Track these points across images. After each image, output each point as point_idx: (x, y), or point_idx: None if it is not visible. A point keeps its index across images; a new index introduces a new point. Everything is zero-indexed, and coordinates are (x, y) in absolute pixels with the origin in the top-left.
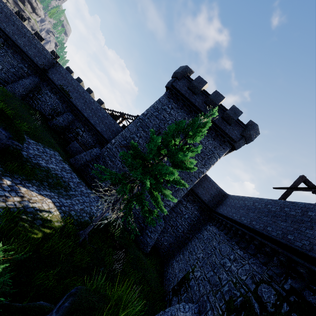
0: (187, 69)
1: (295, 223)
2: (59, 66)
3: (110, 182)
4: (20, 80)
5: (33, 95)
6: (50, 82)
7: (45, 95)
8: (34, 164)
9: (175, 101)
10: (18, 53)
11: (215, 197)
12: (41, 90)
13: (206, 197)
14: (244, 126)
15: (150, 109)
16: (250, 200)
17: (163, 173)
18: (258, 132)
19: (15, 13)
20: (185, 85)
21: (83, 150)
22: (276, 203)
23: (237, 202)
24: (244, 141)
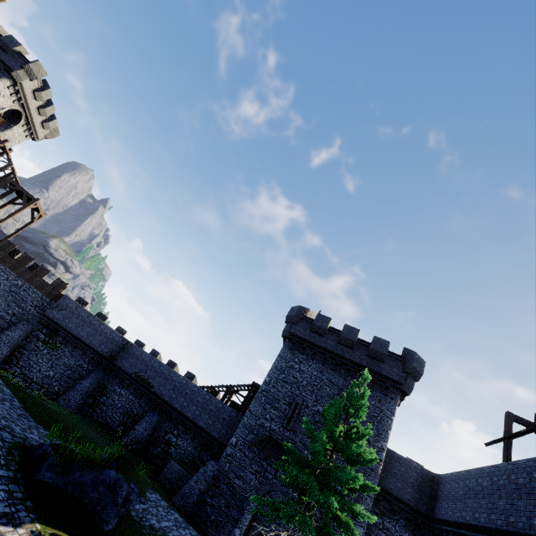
0: (301, 309)
1: (530, 496)
2: (131, 347)
3: (247, 522)
4: (78, 383)
5: (94, 399)
6: (119, 373)
7: (112, 394)
8: (148, 529)
9: (301, 351)
10: (78, 347)
11: (421, 489)
12: (106, 388)
13: (408, 493)
14: (401, 357)
15: (273, 373)
16: (470, 476)
17: (344, 478)
18: (422, 361)
19: (75, 300)
20: (306, 328)
21: (187, 472)
22: (499, 471)
23: (456, 486)
24: (413, 379)
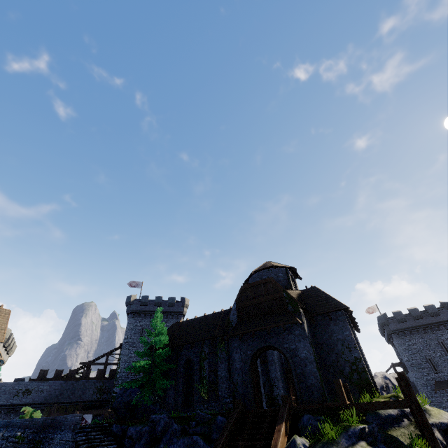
0: (383, 316)
1: None
2: None
3: None
4: None
5: None
6: None
7: None
8: None
9: (404, 335)
10: None
11: None
12: None
13: None
14: (443, 307)
15: (405, 354)
16: None
17: None
18: None
19: None
20: (395, 323)
21: None
22: None
23: None
24: None
